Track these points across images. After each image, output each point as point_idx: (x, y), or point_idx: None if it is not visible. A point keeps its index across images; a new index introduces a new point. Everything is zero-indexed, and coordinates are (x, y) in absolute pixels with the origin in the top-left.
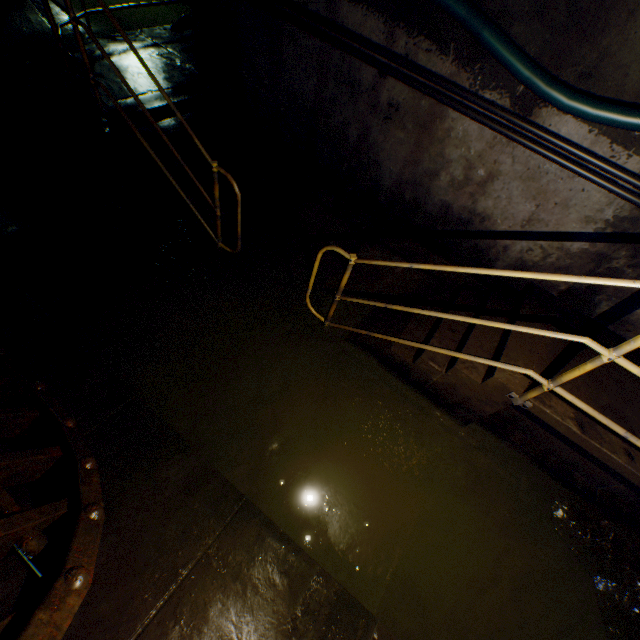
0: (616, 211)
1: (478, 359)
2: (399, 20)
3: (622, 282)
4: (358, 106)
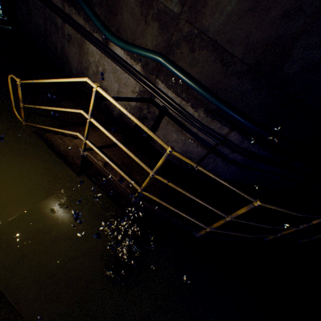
0: (139, 88)
1: (66, 131)
2: None
3: (77, 79)
4: (59, 35)
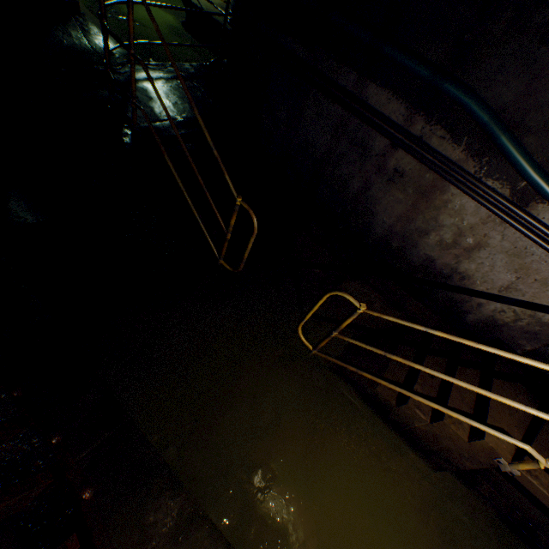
0: None
1: (473, 422)
2: (420, 109)
3: None
4: (365, 165)
